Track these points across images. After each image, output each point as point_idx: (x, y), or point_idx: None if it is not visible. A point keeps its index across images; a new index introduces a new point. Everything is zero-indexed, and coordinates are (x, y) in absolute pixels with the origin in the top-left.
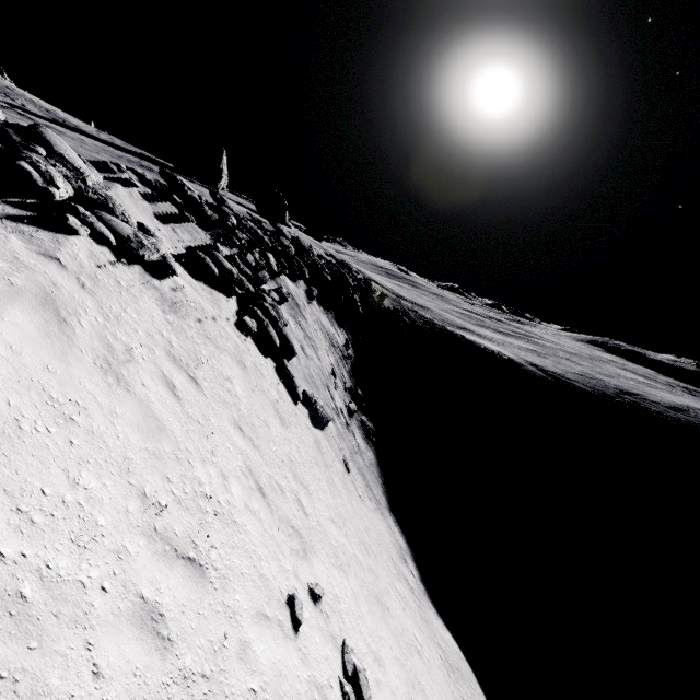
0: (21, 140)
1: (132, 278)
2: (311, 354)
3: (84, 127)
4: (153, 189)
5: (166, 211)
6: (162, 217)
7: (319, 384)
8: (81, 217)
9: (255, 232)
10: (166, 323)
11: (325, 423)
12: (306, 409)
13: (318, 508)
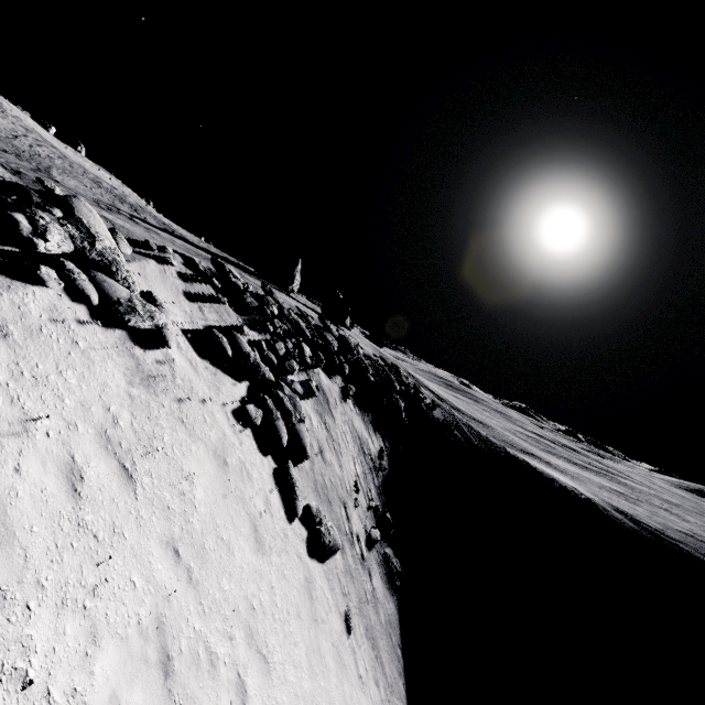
0: (41, 201)
1: (103, 341)
2: (330, 459)
3: (189, 237)
4: (197, 273)
5: (201, 292)
6: (193, 295)
7: (333, 498)
8: (65, 272)
9: (296, 323)
10: (126, 396)
11: (328, 553)
12: (306, 530)
13: (277, 697)
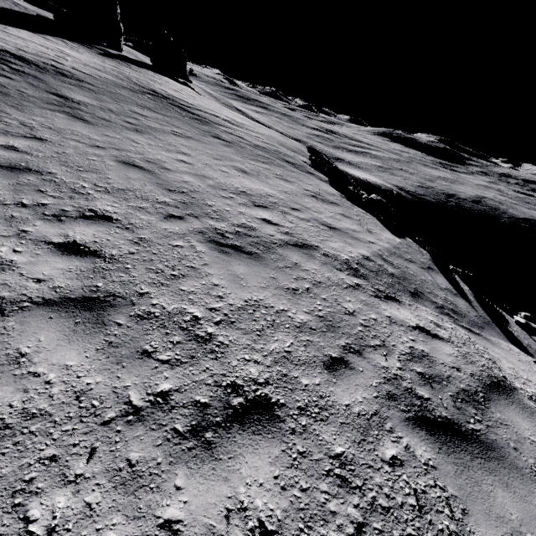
0: None
1: None
2: None
3: None
4: None
5: None
6: None
7: None
8: None
9: None
10: None
11: None
12: None
13: None
